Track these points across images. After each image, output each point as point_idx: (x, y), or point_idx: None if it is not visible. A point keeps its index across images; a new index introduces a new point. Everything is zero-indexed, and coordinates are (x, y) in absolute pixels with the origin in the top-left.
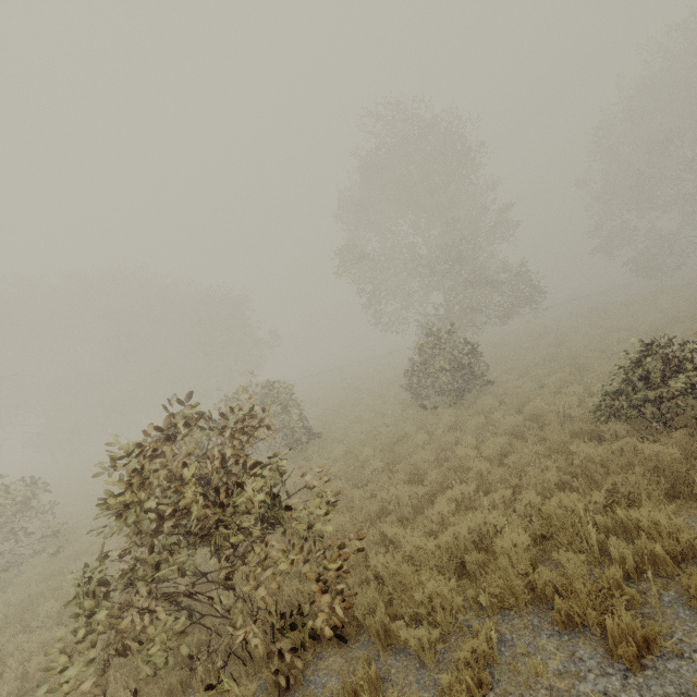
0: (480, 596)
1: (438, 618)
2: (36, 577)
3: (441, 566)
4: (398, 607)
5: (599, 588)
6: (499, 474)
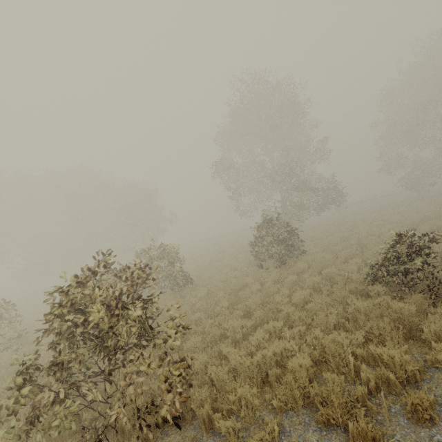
0: (272, 400)
1: (242, 413)
2: (1, 365)
3: (252, 377)
4: (220, 403)
5: (347, 401)
6: (299, 315)
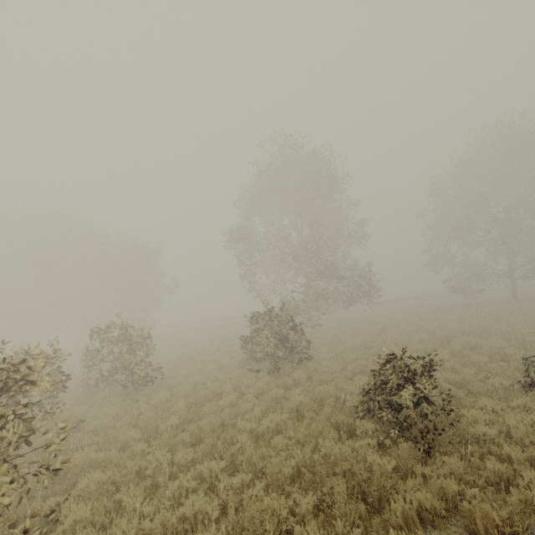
0: None
1: None
2: None
3: None
4: None
5: None
6: (250, 455)
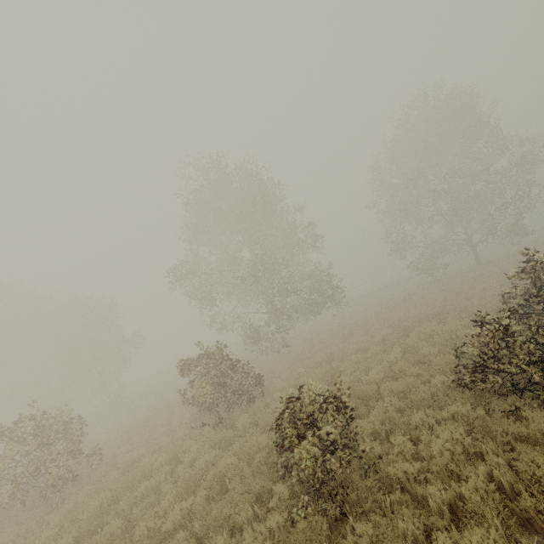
0: None
1: None
2: None
3: None
4: None
5: None
6: None
